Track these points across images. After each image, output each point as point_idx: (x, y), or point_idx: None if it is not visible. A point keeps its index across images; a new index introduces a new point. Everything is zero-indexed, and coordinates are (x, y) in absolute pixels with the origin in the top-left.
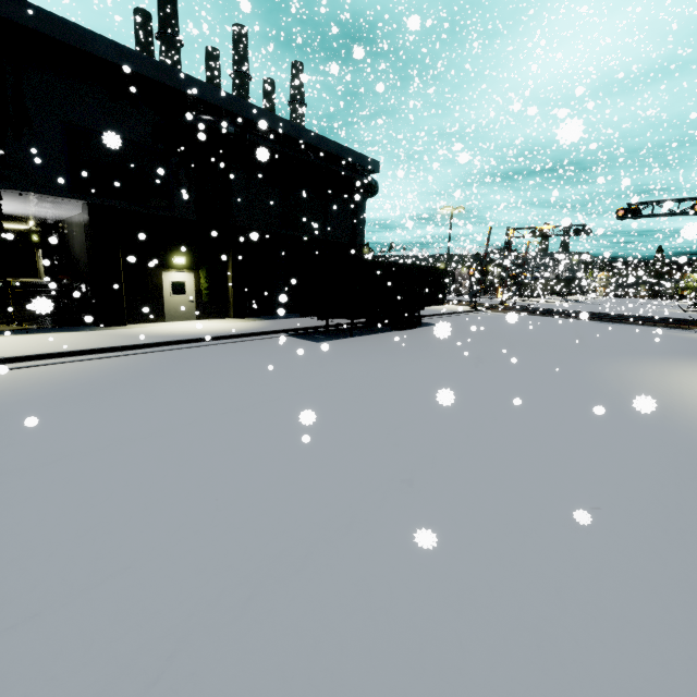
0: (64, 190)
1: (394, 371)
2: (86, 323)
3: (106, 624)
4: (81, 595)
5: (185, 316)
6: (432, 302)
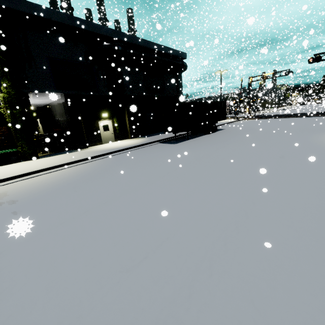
0: (53, 89)
1: (219, 152)
2: (70, 149)
3: (175, 258)
4: (157, 249)
5: (110, 140)
6: (221, 118)
